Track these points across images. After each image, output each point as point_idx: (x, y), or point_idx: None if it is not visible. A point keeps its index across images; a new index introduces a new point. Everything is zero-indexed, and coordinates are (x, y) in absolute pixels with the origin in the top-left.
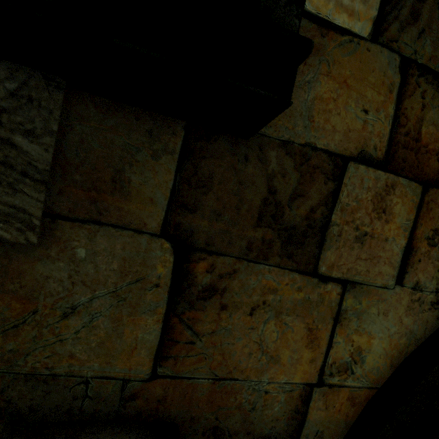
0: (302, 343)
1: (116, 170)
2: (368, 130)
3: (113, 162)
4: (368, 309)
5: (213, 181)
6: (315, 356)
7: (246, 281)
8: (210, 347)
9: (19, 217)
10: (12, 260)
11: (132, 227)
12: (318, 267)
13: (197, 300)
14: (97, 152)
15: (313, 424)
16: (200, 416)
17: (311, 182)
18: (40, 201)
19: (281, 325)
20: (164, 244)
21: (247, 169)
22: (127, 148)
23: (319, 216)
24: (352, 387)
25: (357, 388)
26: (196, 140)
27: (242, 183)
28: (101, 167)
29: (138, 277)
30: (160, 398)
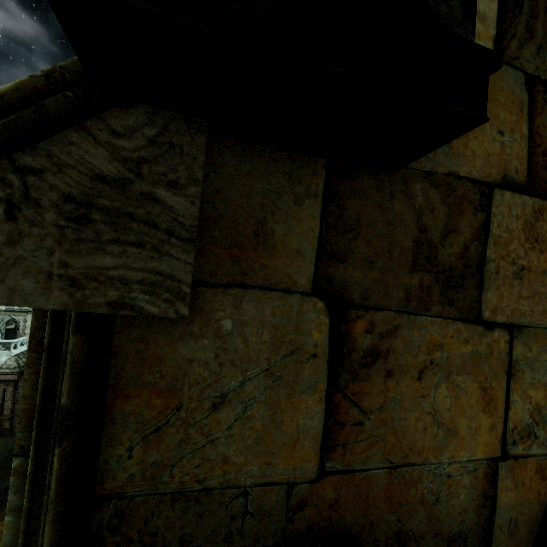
0: (478, 408)
1: (258, 221)
2: (507, 153)
3: (253, 212)
4: (539, 356)
5: (361, 224)
6: (494, 422)
7: (409, 338)
8: (381, 426)
9: (167, 285)
10: (149, 344)
11: (281, 287)
12: (481, 312)
13: (360, 368)
14: (235, 202)
15: (505, 511)
16: (380, 519)
17: (459, 215)
18: (189, 263)
19: (453, 388)
20: (317, 304)
21: (394, 206)
22: (267, 194)
23: (474, 252)
24: (539, 456)
25: (543, 456)
26: (338, 179)
27: (391, 223)
28: (241, 219)
29: (293, 348)
30: (332, 503)
